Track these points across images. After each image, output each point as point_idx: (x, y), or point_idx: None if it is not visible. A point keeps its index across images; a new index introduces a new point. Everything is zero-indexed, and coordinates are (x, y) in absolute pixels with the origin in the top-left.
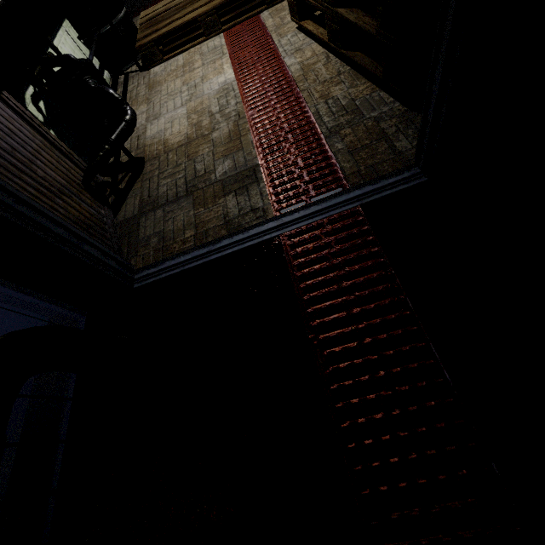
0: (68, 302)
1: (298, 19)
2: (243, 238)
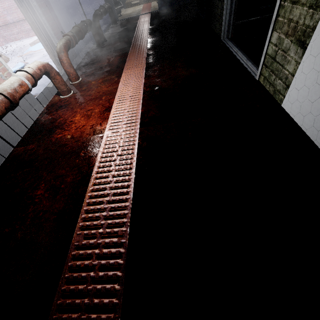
0: (110, 17)
1: (155, 0)
2: (135, 16)
